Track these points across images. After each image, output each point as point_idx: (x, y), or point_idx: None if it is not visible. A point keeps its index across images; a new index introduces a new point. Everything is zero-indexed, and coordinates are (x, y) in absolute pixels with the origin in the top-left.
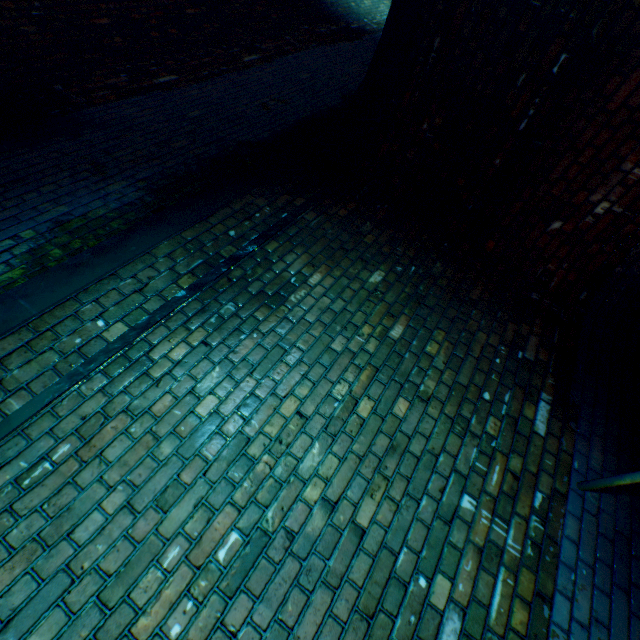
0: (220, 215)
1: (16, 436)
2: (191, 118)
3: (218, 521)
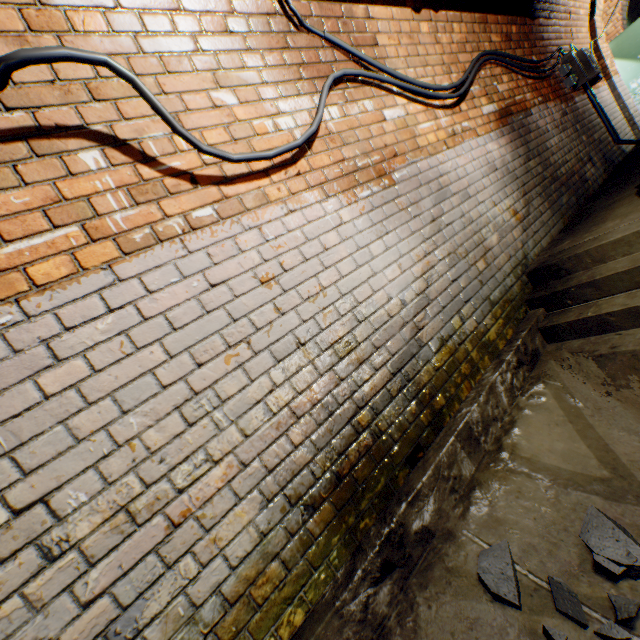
0: None
1: None
2: None
3: None
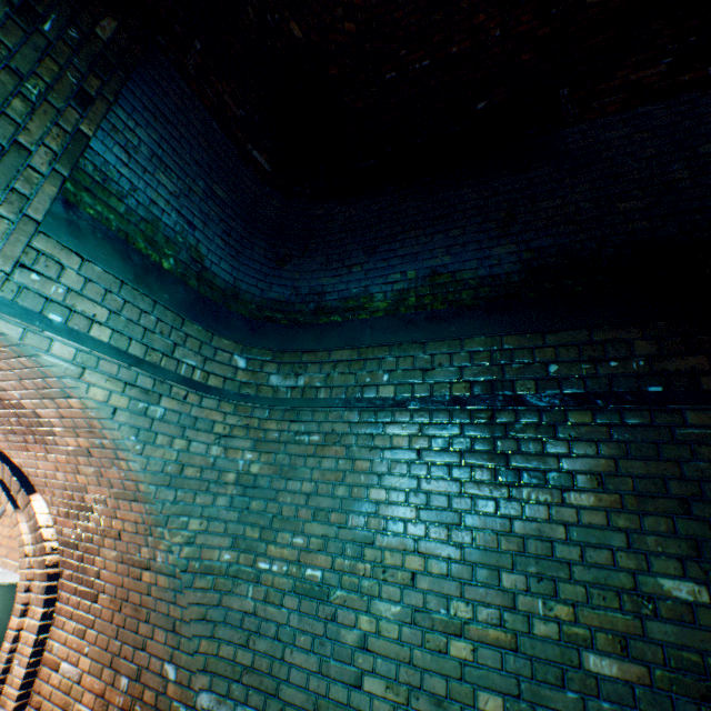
0: (565, 336)
1: (311, 411)
2: (698, 155)
3: (321, 556)
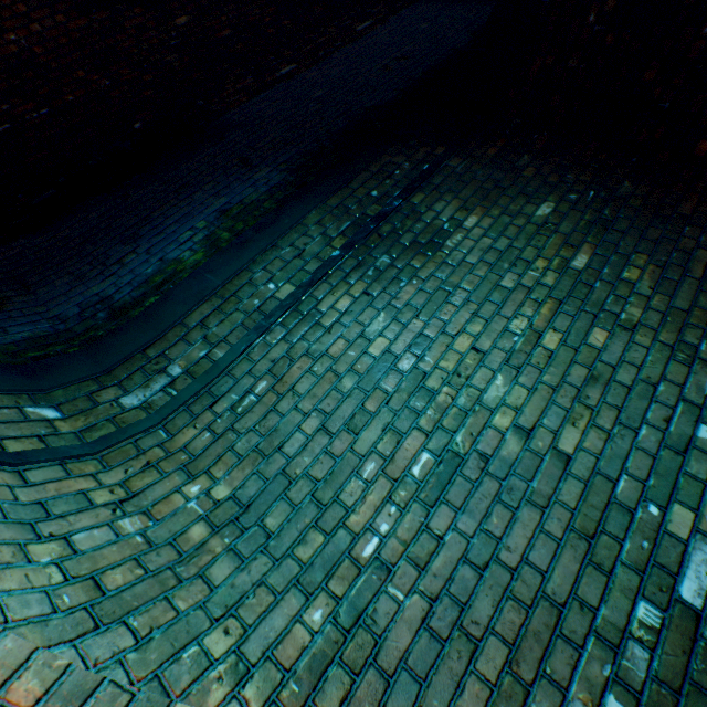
0: (359, 180)
1: (224, 376)
2: (315, 99)
3: (407, 443)
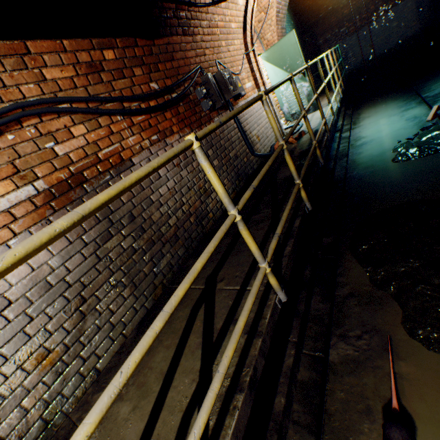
0: None
1: None
2: None
3: None
